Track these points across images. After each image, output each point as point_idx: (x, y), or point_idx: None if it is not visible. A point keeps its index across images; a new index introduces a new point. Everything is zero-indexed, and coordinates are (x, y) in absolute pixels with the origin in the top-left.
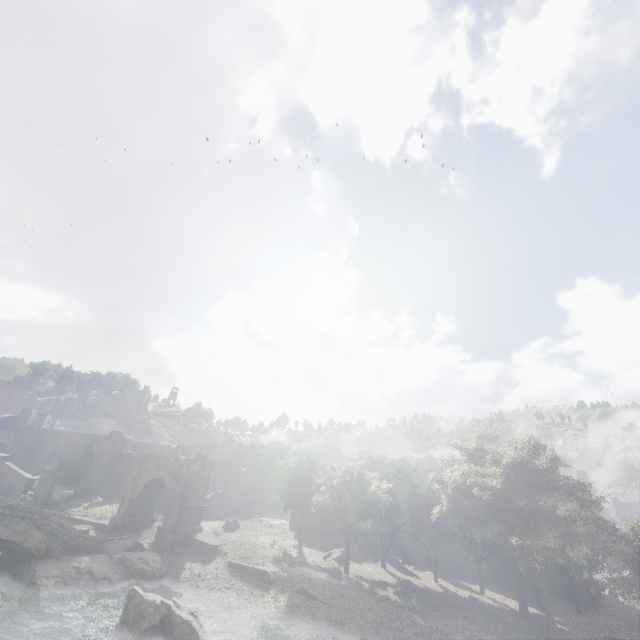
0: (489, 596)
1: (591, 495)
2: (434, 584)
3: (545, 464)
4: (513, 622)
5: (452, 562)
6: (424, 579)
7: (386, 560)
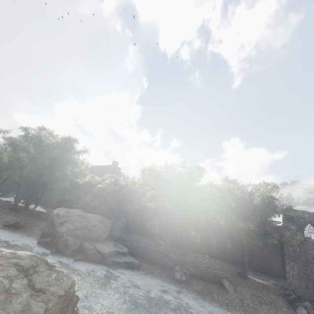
0: (31, 206)
1: (62, 154)
2: (3, 199)
3: (45, 136)
4: (0, 204)
5: (48, 202)
6: (4, 198)
7: (1, 194)
